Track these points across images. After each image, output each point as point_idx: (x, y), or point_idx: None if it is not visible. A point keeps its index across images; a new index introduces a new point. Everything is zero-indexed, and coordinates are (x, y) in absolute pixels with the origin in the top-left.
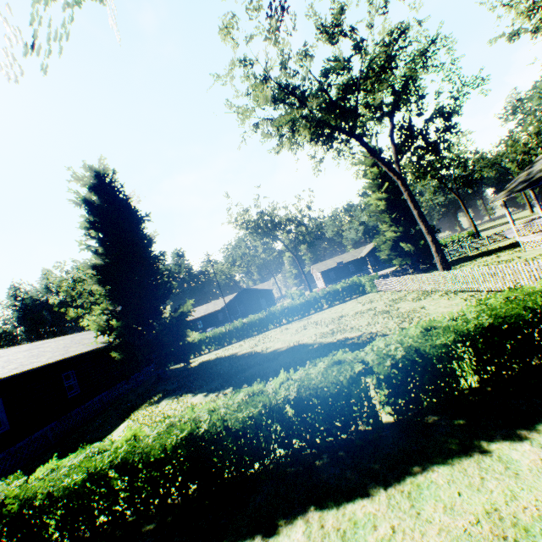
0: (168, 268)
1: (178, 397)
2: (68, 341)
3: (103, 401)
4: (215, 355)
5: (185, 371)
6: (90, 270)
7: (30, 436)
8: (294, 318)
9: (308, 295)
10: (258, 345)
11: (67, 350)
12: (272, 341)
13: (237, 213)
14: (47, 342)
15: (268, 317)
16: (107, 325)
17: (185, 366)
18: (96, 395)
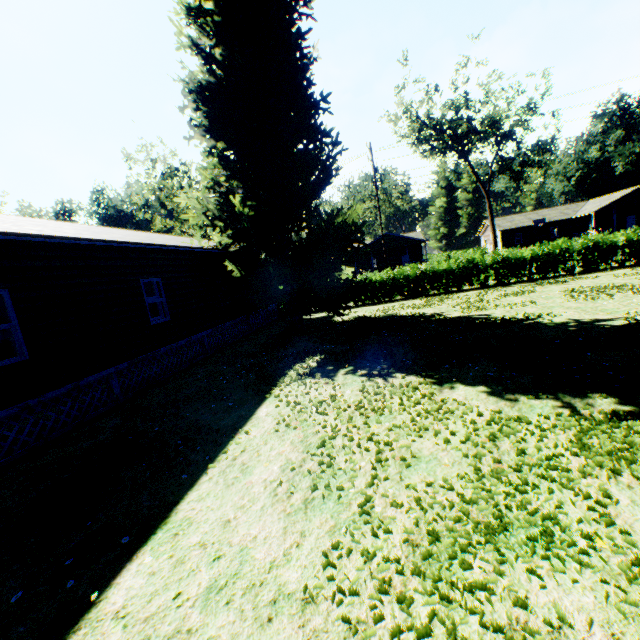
0: (329, 131)
1: (384, 377)
2: (152, 235)
3: (205, 345)
4: (377, 311)
5: (333, 326)
6: (192, 105)
7: (76, 382)
8: (507, 280)
9: (551, 245)
10: (487, 309)
11: (149, 239)
12: (523, 306)
13: (406, 104)
14: (121, 230)
15: (465, 269)
16: (220, 212)
17: (323, 318)
18: (194, 331)
